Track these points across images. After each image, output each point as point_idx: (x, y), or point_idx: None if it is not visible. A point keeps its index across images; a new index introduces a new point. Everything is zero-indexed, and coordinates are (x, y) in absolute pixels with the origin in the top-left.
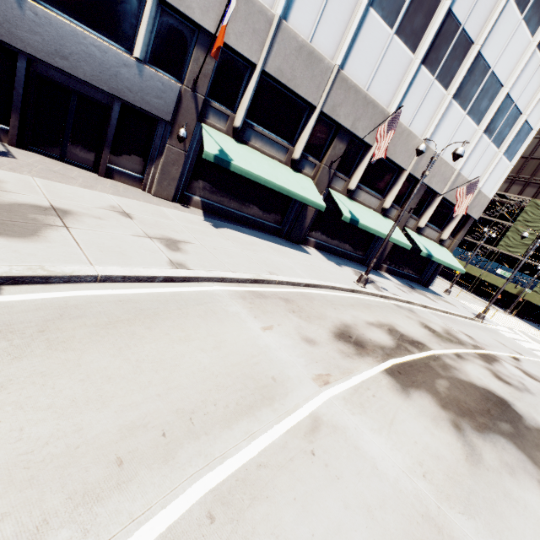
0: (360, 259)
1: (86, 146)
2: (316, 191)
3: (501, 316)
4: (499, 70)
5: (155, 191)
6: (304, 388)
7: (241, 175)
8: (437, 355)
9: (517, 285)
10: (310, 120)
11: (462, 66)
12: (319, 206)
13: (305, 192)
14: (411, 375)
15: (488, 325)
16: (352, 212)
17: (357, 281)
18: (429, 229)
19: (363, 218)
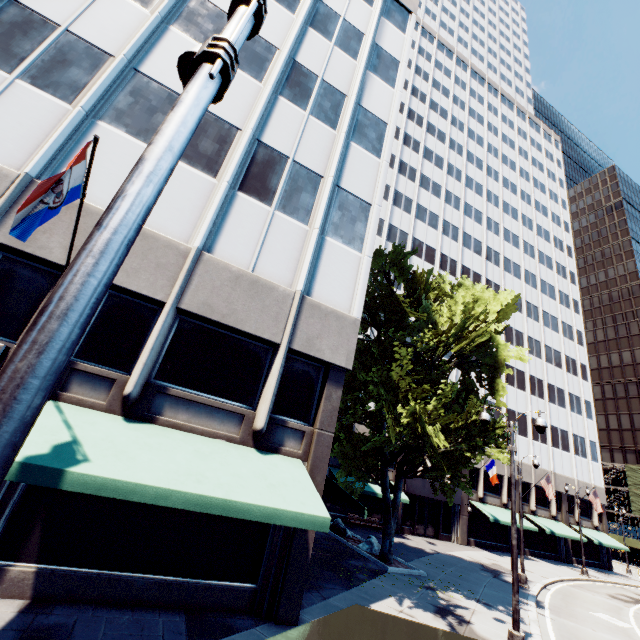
0: (557, 557)
1: (431, 526)
2: (525, 519)
3: None
4: (561, 426)
5: (460, 542)
6: (624, 607)
7: (484, 519)
8: None
9: None
10: (503, 482)
11: (547, 432)
12: (534, 529)
13: (525, 523)
14: None
15: None
16: (545, 526)
17: (582, 573)
18: (583, 521)
19: (552, 528)
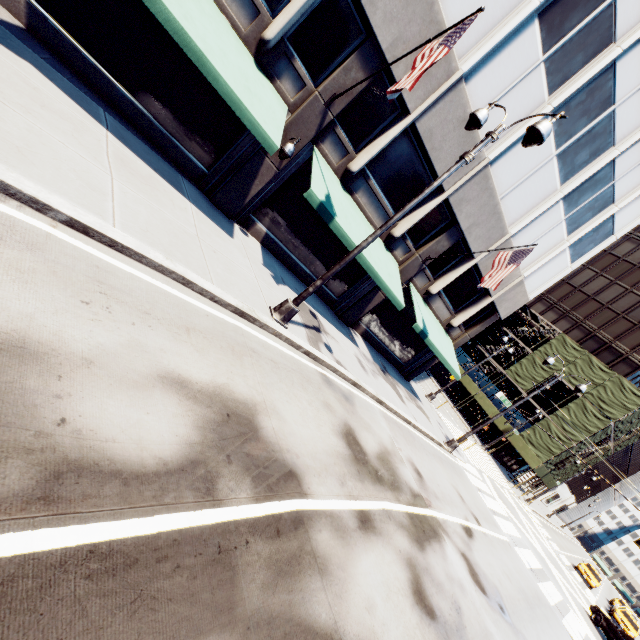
0: (331, 299)
1: None
2: (280, 122)
3: (477, 451)
4: (622, 115)
5: None
6: None
7: (145, 9)
8: (305, 516)
9: (508, 421)
10: None
11: (586, 69)
12: (265, 139)
13: (248, 97)
14: (25, 639)
15: (456, 459)
16: (332, 199)
17: (275, 307)
18: (440, 303)
19: (347, 220)
